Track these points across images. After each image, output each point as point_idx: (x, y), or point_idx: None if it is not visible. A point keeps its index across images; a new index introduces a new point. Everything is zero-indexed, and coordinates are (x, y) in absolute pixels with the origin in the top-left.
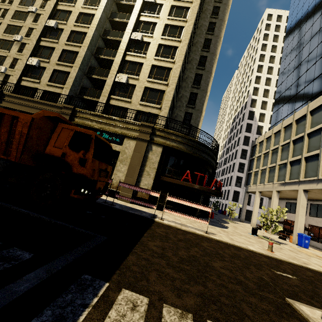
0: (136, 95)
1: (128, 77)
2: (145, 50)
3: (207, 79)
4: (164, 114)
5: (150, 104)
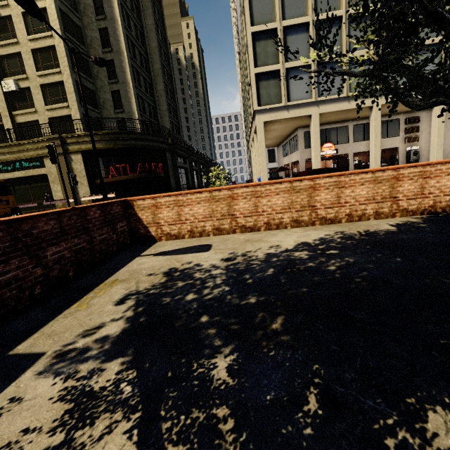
0: (37, 101)
1: (16, 80)
2: (13, 30)
3: (115, 32)
4: (76, 112)
5: (57, 105)
